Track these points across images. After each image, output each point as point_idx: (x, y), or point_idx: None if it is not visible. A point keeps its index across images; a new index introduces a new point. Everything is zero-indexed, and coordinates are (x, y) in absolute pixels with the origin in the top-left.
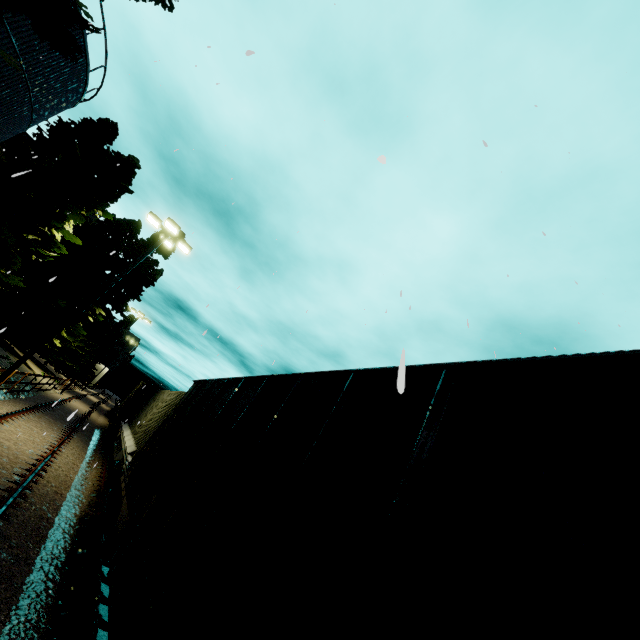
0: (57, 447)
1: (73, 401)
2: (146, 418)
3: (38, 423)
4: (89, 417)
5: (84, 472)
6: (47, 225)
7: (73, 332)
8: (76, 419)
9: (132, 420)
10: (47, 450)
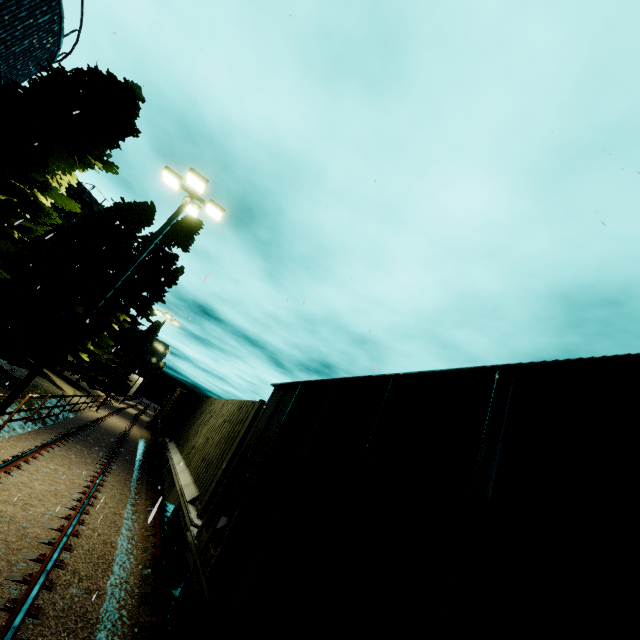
0: (89, 496)
1: (110, 418)
2: (198, 438)
3: (65, 458)
4: (129, 434)
5: (130, 524)
6: (24, 181)
7: (99, 343)
8: (115, 441)
9: (178, 438)
10: (75, 502)
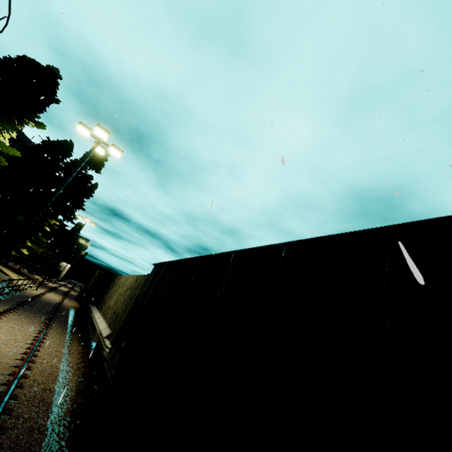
0: (38, 341)
1: (47, 294)
2: (111, 301)
3: (18, 320)
4: (62, 304)
5: (67, 357)
6: None
7: (35, 241)
8: (52, 308)
9: (98, 303)
10: (29, 345)
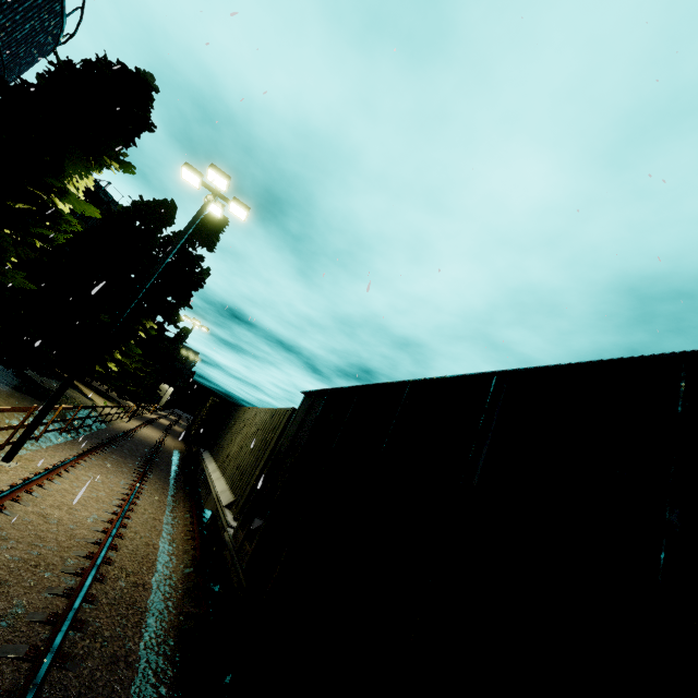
0: (128, 502)
1: (143, 429)
2: (232, 446)
3: (103, 468)
4: (163, 445)
5: (170, 529)
6: (41, 187)
7: (126, 352)
8: (149, 451)
9: (213, 447)
10: (116, 508)
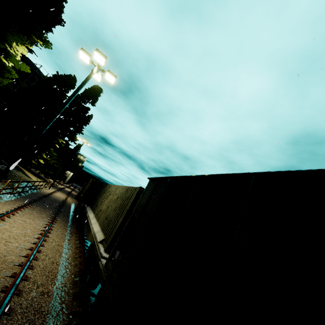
0: (43, 236)
1: (56, 193)
2: (103, 205)
3: (31, 214)
4: (66, 201)
5: (67, 251)
6: None
7: (48, 154)
8: (58, 205)
9: (92, 204)
10: (36, 239)
